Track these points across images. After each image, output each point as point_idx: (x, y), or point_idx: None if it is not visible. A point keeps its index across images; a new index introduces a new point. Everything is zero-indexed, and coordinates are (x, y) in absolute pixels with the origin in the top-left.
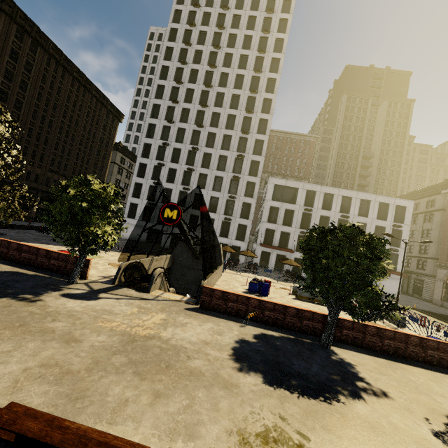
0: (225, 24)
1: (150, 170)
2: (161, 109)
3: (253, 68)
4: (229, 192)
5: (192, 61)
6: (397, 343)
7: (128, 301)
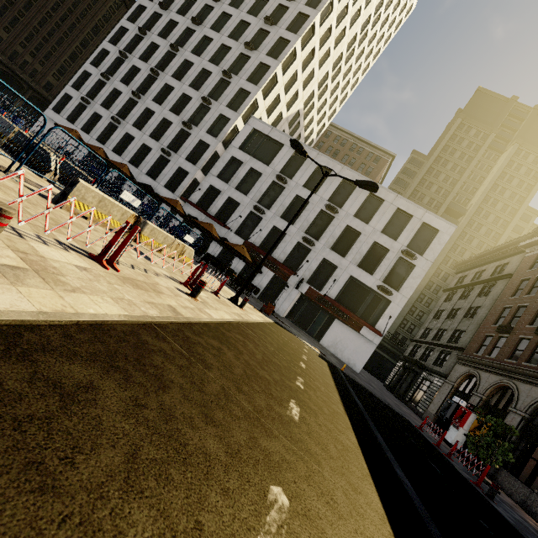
0: None
1: (109, 60)
2: None
3: None
4: (191, 121)
5: None
6: None
7: None
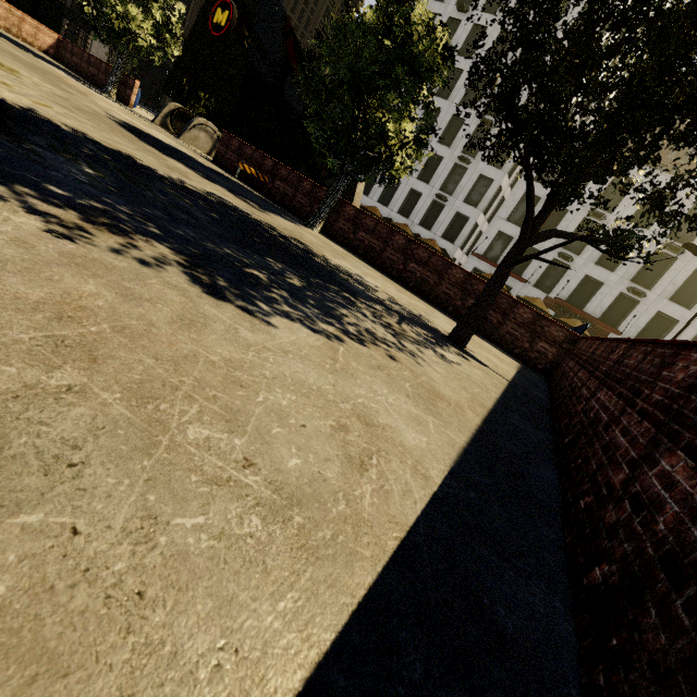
0: None
1: None
2: None
3: None
4: (465, 151)
5: None
6: (427, 272)
7: (132, 114)
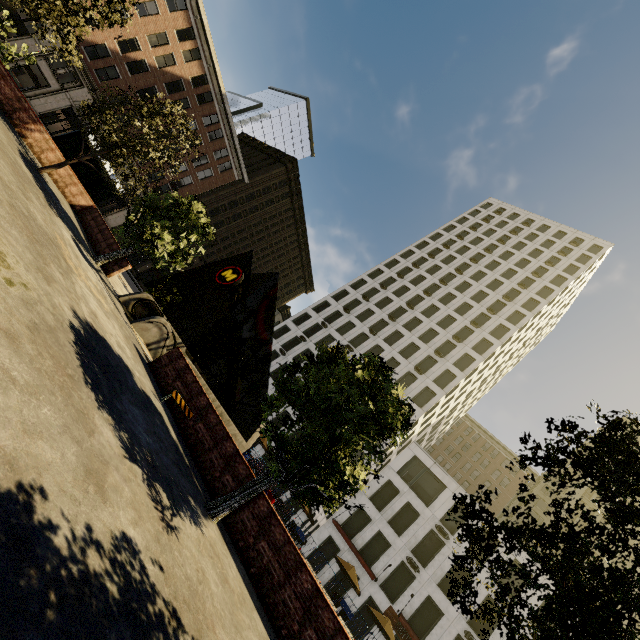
0: (465, 272)
1: (288, 337)
2: (347, 297)
3: (471, 319)
4: None
5: (410, 281)
6: None
7: (104, 290)
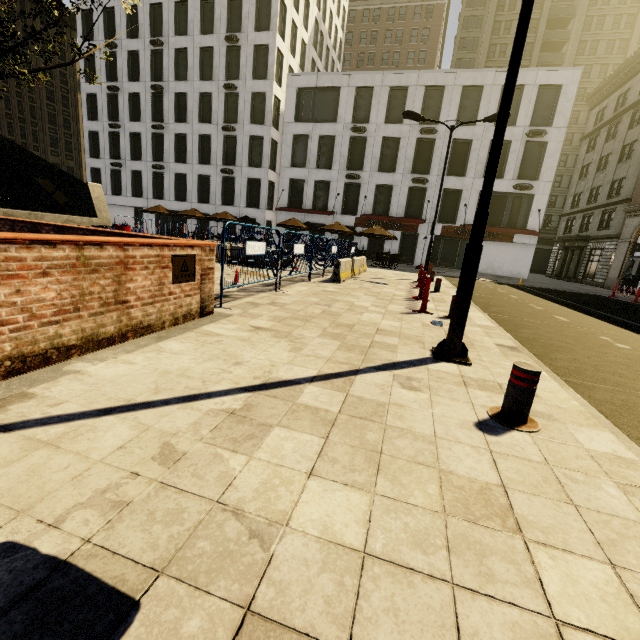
0: None
1: (103, 104)
2: None
3: None
4: (226, 121)
5: None
6: None
7: None
